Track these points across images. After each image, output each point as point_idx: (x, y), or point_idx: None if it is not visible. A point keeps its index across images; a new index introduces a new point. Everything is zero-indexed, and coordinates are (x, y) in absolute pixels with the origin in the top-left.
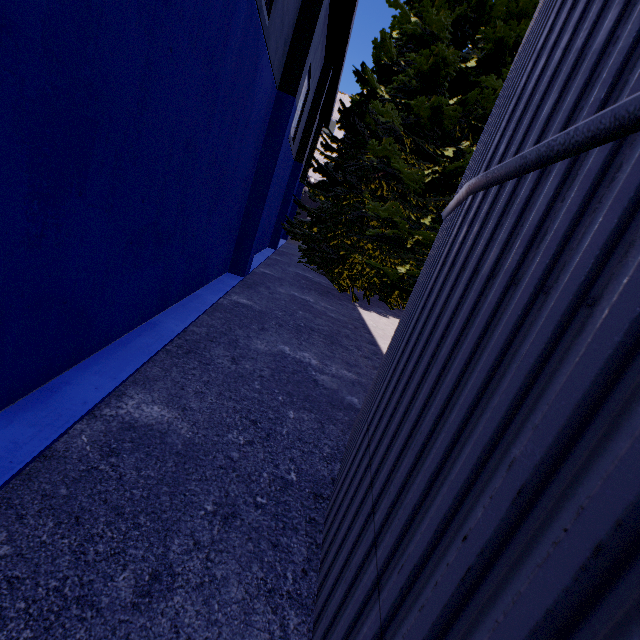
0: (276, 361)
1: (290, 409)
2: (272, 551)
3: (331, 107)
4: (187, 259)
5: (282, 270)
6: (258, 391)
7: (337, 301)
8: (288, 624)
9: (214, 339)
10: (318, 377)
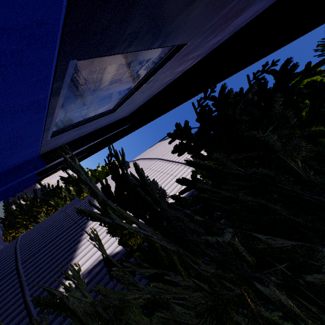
0: None
1: None
2: None
3: (67, 168)
4: None
5: None
6: None
7: None
8: None
9: None
10: None
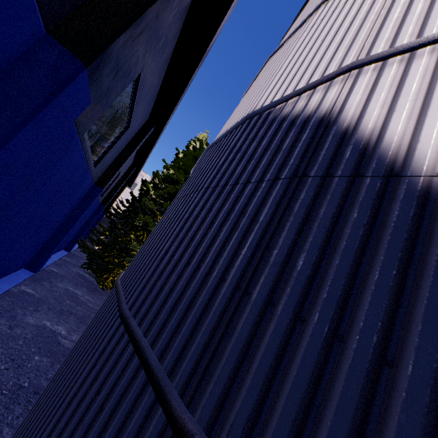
0: (38, 330)
1: (37, 355)
2: (5, 409)
3: (133, 180)
4: (1, 263)
5: (67, 269)
6: (21, 345)
7: (99, 295)
8: (4, 431)
9: (1, 314)
10: (62, 340)
